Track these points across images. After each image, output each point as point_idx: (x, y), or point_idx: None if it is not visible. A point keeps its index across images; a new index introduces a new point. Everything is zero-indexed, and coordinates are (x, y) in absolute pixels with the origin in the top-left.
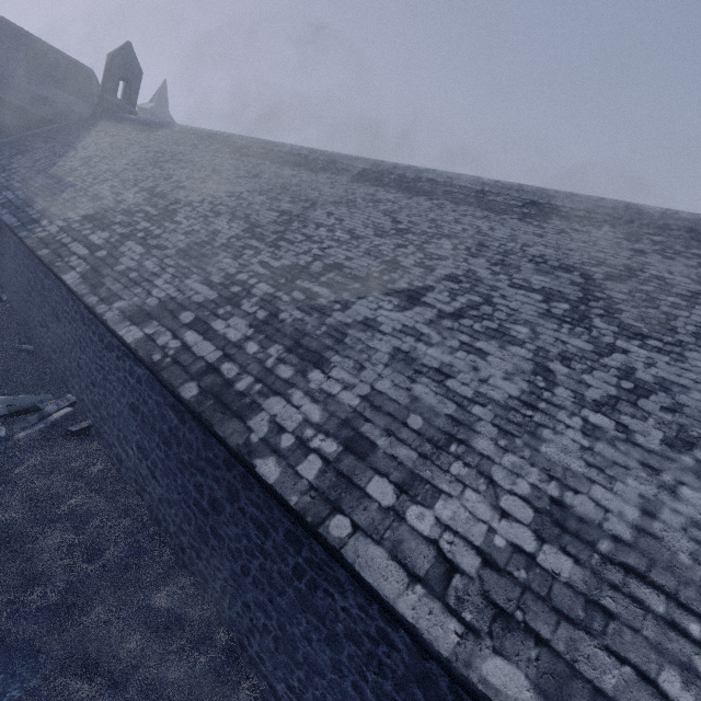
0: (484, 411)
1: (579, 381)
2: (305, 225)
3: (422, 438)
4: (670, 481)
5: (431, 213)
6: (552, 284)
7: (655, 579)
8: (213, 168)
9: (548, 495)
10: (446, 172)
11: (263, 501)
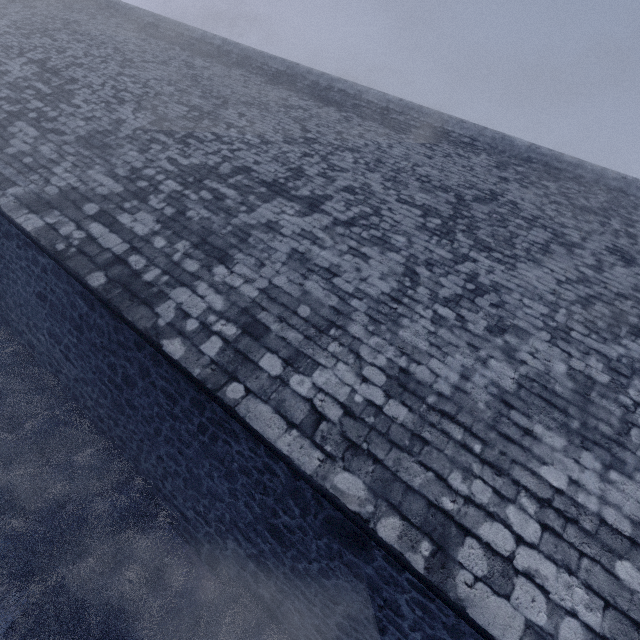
0: (361, 304)
1: (437, 283)
2: (215, 123)
3: (308, 324)
4: (484, 355)
5: (338, 125)
6: (431, 201)
7: (460, 419)
8: (114, 46)
9: (398, 366)
10: (356, 84)
11: (171, 375)
